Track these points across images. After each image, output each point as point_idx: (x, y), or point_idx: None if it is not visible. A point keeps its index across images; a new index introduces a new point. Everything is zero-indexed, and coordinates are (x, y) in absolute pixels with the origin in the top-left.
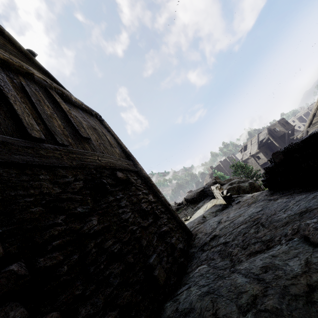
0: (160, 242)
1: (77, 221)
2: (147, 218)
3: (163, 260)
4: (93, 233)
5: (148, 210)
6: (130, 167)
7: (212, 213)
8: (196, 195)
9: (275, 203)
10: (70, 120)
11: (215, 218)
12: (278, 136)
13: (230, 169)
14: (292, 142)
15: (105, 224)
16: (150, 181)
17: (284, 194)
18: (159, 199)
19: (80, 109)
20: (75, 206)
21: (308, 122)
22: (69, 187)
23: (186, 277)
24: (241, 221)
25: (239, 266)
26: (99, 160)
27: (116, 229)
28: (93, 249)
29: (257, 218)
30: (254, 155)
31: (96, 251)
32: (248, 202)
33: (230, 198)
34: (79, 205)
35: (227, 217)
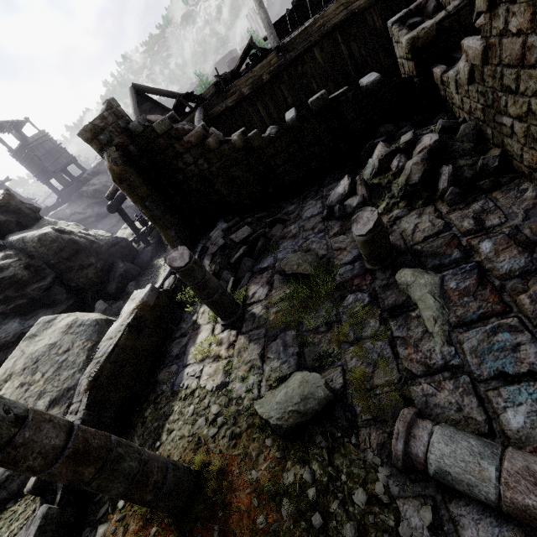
0: None
1: None
2: None
3: None
4: None
5: None
6: None
7: None
8: (83, 179)
9: None
10: None
11: None
12: None
13: None
14: None
15: None
16: None
17: None
18: None
19: None
20: None
21: None
22: None
23: None
24: None
25: None
26: None
27: None
28: None
29: None
30: None
31: None
32: None
33: None
34: None
35: None
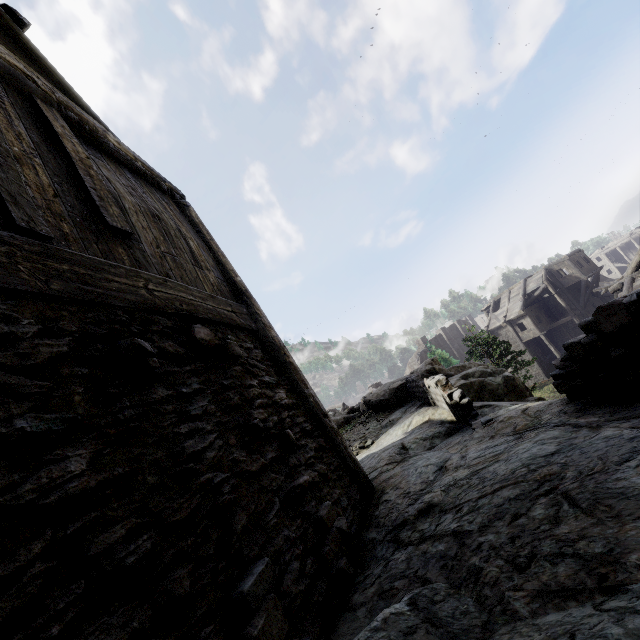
0: (289, 515)
1: (0, 463)
2: (263, 448)
3: (289, 569)
4: (56, 503)
5: (269, 427)
6: (238, 318)
7: (423, 440)
8: (388, 394)
9: (598, 438)
10: (83, 181)
11: (430, 454)
12: (565, 286)
13: (462, 346)
14: (594, 300)
15: (116, 471)
16: (286, 355)
17: (617, 415)
18: (302, 400)
19: (130, 170)
20: (8, 414)
21: (637, 260)
22: (10, 350)
23: (348, 620)
24: (501, 477)
25: (510, 635)
26: (148, 289)
27: (154, 485)
28: (36, 565)
29: (548, 475)
30: (513, 321)
31: (45, 572)
32: (515, 425)
33: (467, 410)
34: (30, 411)
35: (461, 457)
